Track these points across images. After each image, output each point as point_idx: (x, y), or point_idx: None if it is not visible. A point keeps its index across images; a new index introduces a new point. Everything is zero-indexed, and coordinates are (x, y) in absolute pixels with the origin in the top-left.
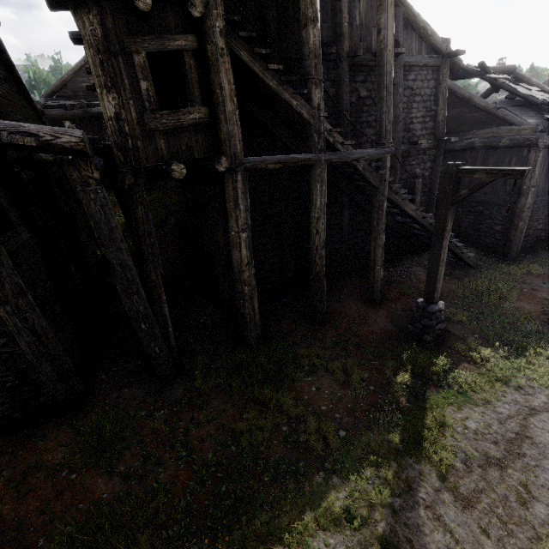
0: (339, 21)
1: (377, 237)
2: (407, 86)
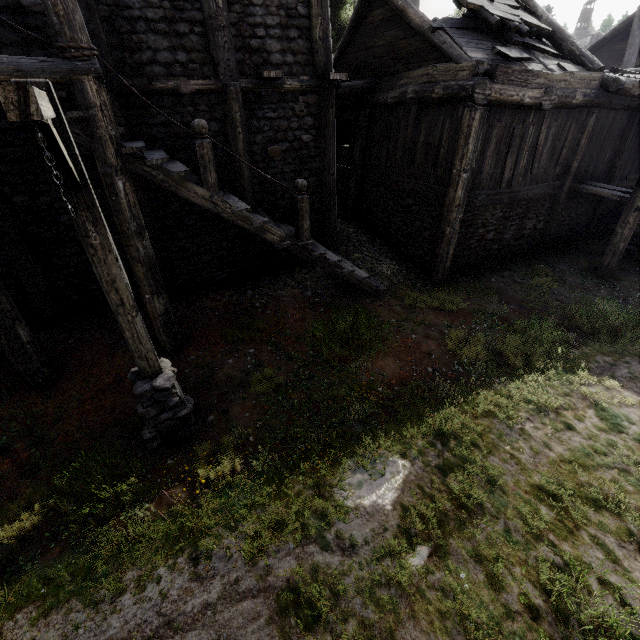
0: None
1: (126, 243)
2: None
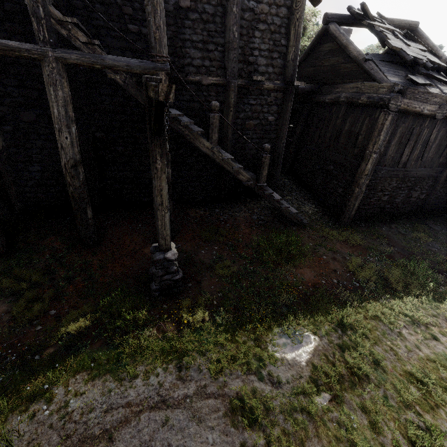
0: None
1: None
2: (249, 7)
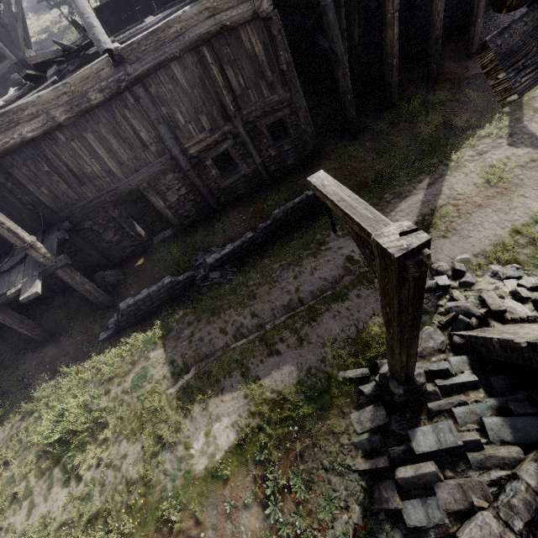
0: None
1: None
2: None
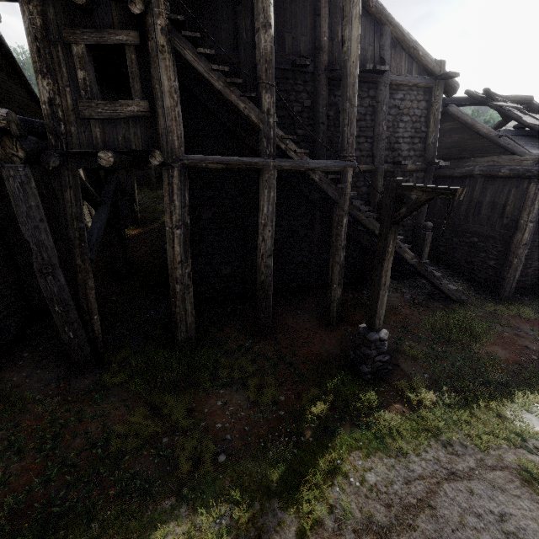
0: (318, 34)
1: (335, 253)
2: (394, 104)
